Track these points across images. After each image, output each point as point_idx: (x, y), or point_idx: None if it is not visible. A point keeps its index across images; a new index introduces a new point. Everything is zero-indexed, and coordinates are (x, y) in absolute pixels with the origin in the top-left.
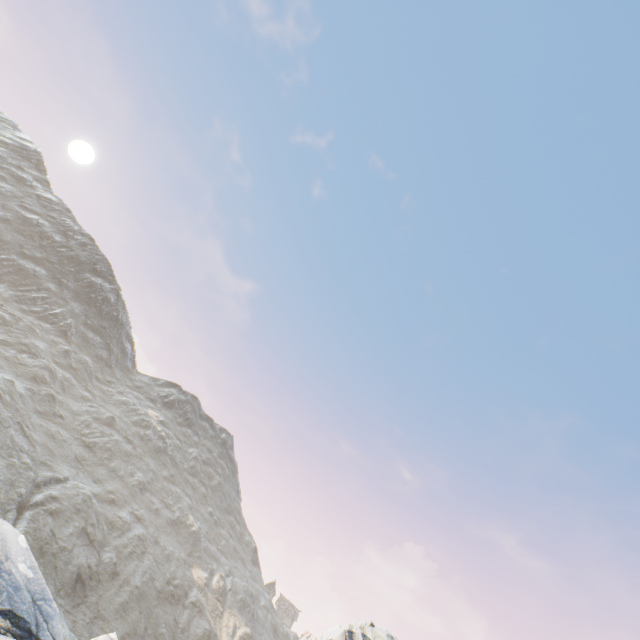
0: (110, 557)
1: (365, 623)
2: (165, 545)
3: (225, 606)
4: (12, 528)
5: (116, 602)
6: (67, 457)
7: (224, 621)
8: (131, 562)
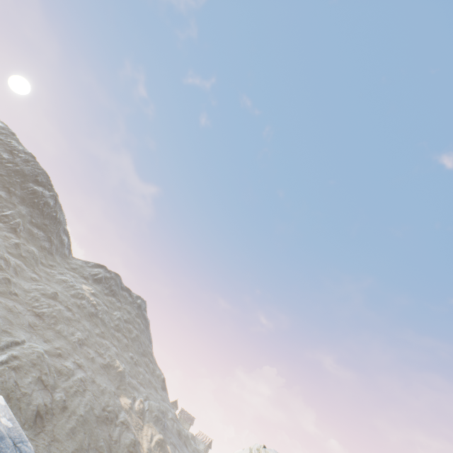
0: (60, 396)
1: (260, 446)
2: (100, 383)
3: (144, 421)
4: None
5: (67, 428)
6: (22, 325)
7: (144, 432)
8: (76, 398)
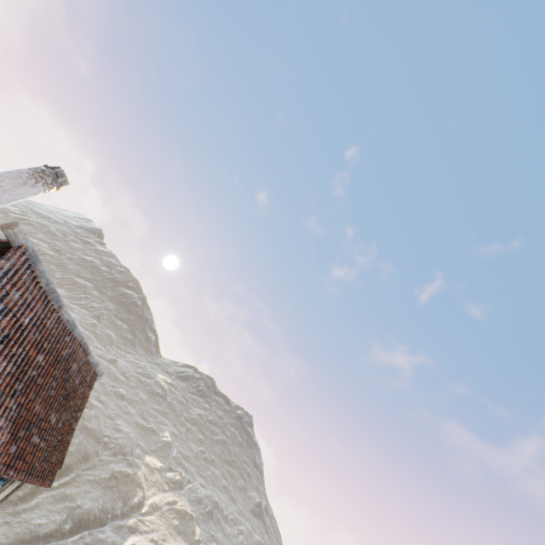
0: None
1: None
2: (120, 424)
3: (174, 491)
4: None
5: None
6: None
7: (164, 494)
8: None
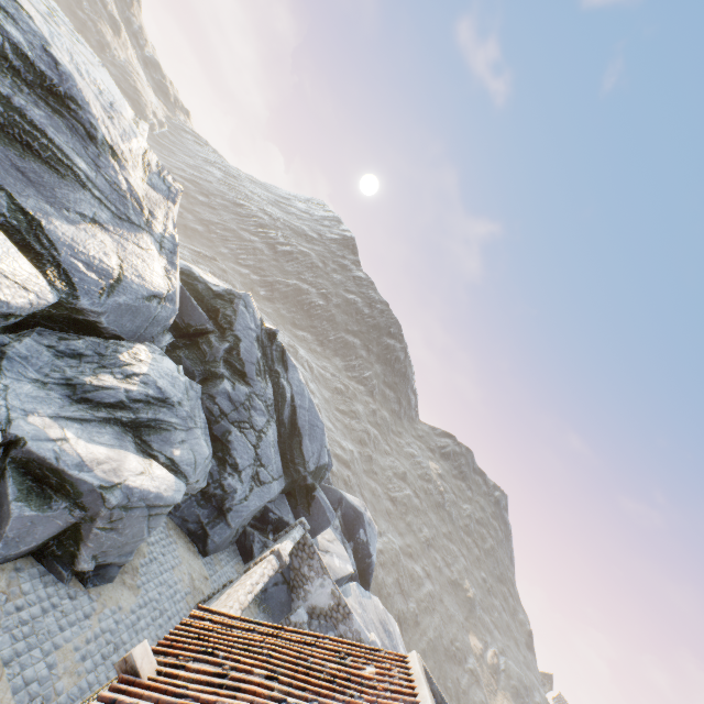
0: (413, 607)
1: None
2: (447, 605)
3: (498, 685)
4: (393, 619)
5: (419, 647)
6: (382, 511)
7: (497, 700)
8: (426, 615)
